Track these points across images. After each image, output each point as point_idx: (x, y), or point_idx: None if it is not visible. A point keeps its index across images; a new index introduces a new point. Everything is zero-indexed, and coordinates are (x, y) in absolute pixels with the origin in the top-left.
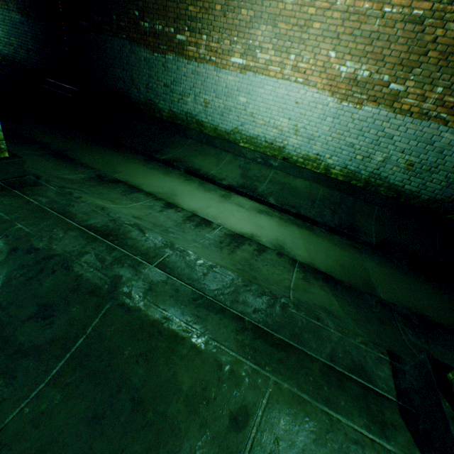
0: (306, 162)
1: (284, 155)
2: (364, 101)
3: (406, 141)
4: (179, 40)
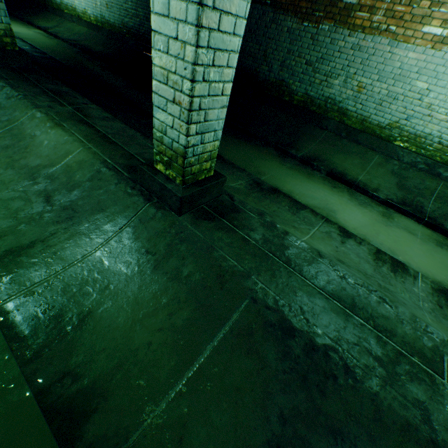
0: None
1: None
2: None
3: None
4: (346, 3)
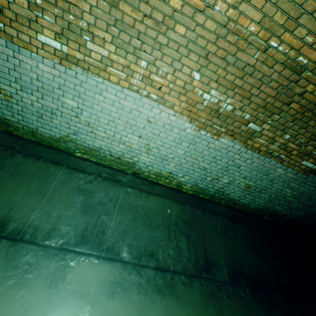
0: (158, 177)
1: (135, 170)
2: (223, 133)
3: (250, 170)
4: None
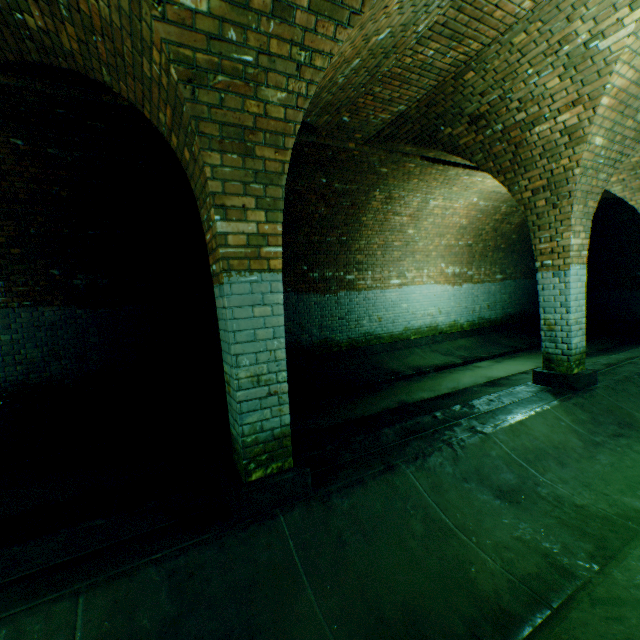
0: (450, 328)
1: (439, 330)
2: (462, 283)
3: (482, 295)
4: (349, 279)
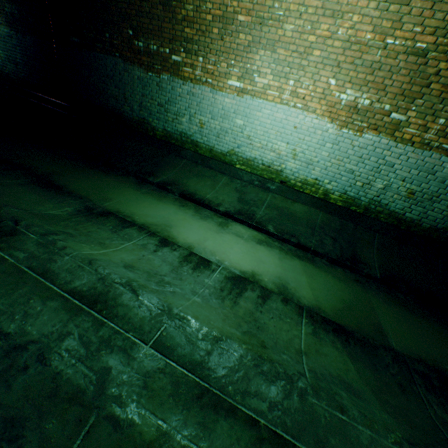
0: (304, 186)
1: (282, 179)
2: (365, 129)
3: (407, 170)
4: (175, 60)
